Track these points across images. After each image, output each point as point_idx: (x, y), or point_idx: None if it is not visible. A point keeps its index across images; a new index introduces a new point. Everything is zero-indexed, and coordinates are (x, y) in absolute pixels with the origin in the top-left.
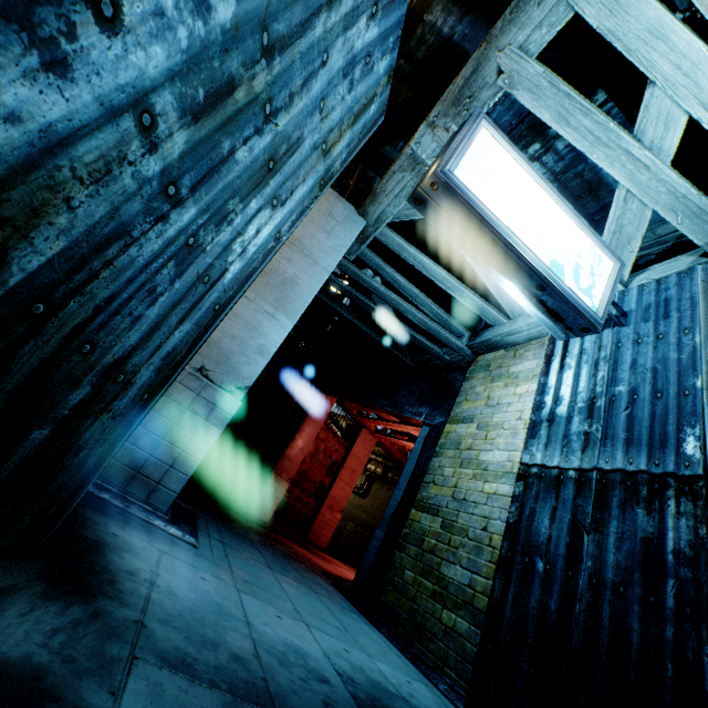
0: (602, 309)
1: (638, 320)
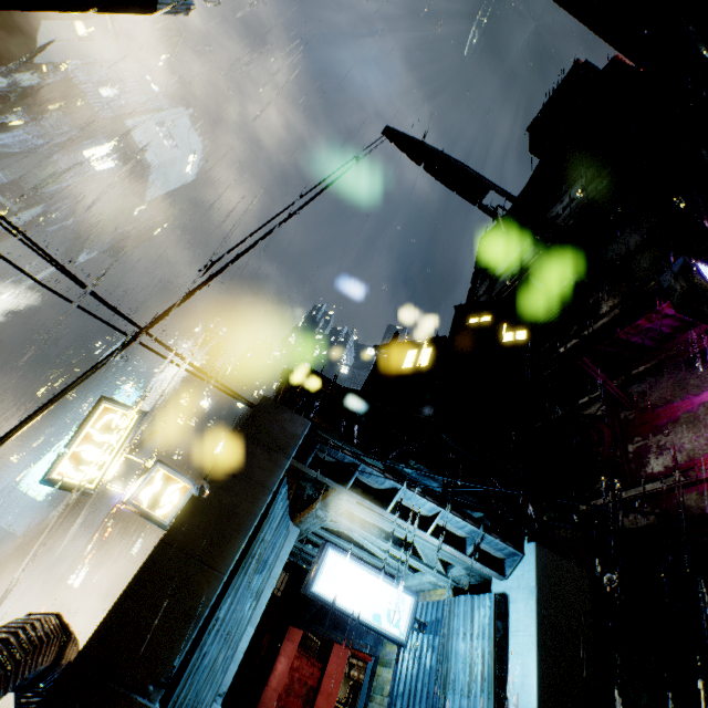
0: (405, 633)
1: (429, 631)
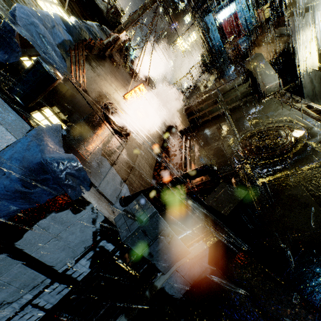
0: (235, 8)
1: (239, 3)
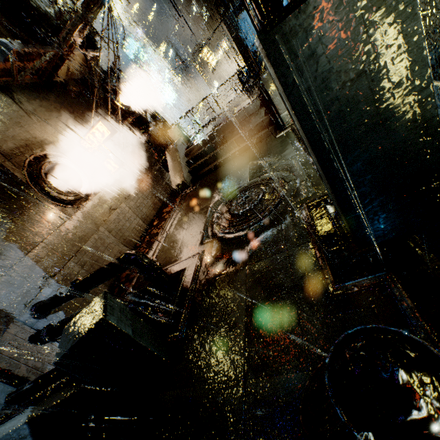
0: None
1: None
